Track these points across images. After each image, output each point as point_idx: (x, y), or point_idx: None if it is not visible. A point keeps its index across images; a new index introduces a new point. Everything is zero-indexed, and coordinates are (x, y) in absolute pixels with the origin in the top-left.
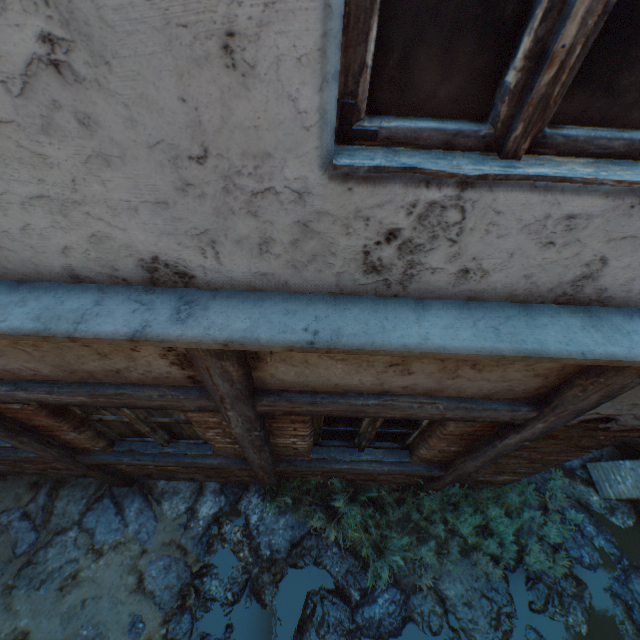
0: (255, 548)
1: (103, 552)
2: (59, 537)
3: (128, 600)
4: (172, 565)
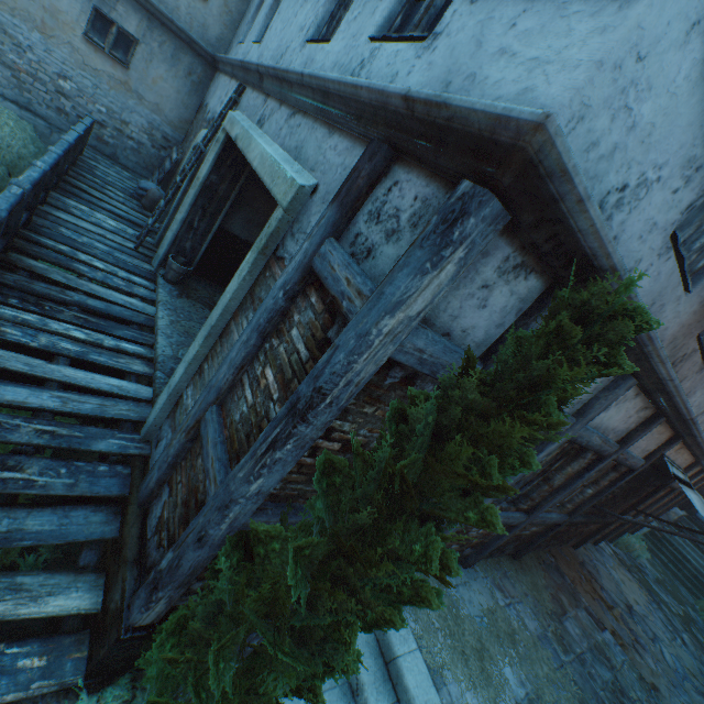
0: (626, 561)
1: (615, 569)
2: (607, 566)
3: (631, 583)
4: (625, 570)
